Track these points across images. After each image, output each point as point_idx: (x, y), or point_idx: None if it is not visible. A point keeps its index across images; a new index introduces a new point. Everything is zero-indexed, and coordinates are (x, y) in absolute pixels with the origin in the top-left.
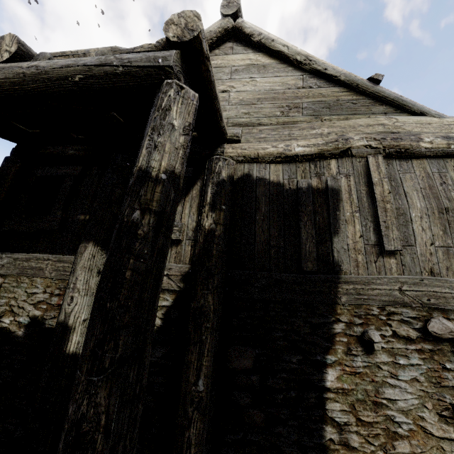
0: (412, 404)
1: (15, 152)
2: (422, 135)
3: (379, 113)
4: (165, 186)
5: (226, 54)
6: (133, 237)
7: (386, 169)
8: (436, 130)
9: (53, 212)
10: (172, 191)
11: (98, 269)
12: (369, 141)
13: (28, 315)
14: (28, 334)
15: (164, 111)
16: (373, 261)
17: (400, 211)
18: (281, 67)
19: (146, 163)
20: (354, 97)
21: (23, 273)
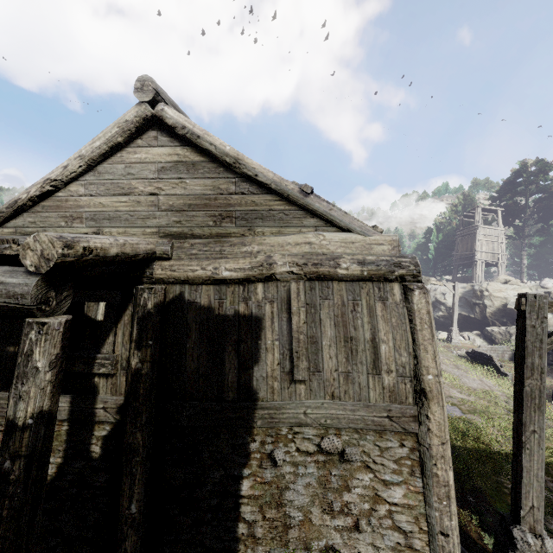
0: (304, 502)
1: None
2: (342, 258)
3: (310, 227)
4: (33, 429)
5: (151, 147)
6: (6, 484)
7: (307, 294)
8: (357, 251)
9: None
10: (42, 429)
11: None
12: (291, 267)
13: None
14: None
15: (26, 357)
16: (286, 387)
17: (313, 340)
18: (211, 167)
19: (13, 414)
20: (286, 207)
21: None
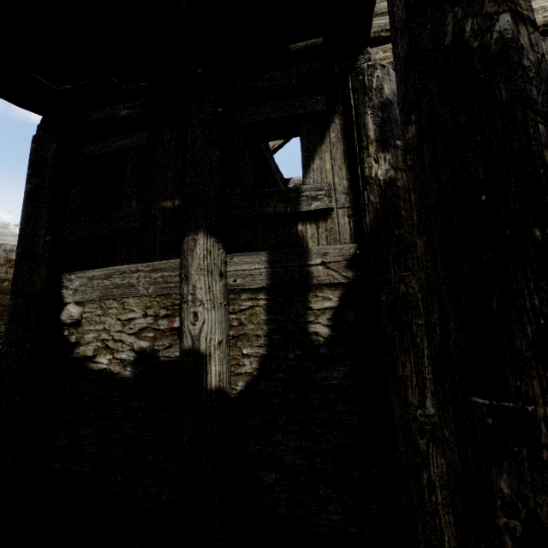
0: None
1: (44, 130)
2: None
3: None
4: None
5: None
6: (524, 74)
7: None
8: None
9: (125, 204)
10: None
11: (219, 270)
12: None
13: (130, 349)
14: (139, 373)
15: None
16: None
17: None
18: None
19: None
20: None
21: (107, 295)
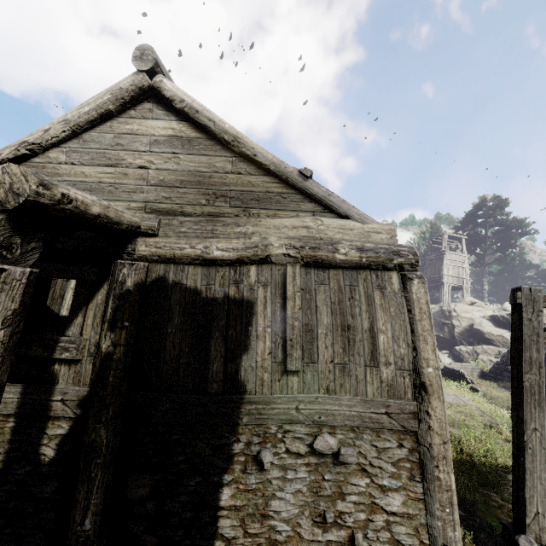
0: (293, 514)
1: None
2: (340, 244)
3: (307, 212)
4: None
5: (144, 119)
6: None
7: (303, 279)
8: (356, 238)
9: None
10: None
11: None
12: (288, 249)
13: None
14: None
15: None
16: (277, 379)
17: (308, 328)
18: (208, 144)
19: None
20: (284, 190)
21: None
